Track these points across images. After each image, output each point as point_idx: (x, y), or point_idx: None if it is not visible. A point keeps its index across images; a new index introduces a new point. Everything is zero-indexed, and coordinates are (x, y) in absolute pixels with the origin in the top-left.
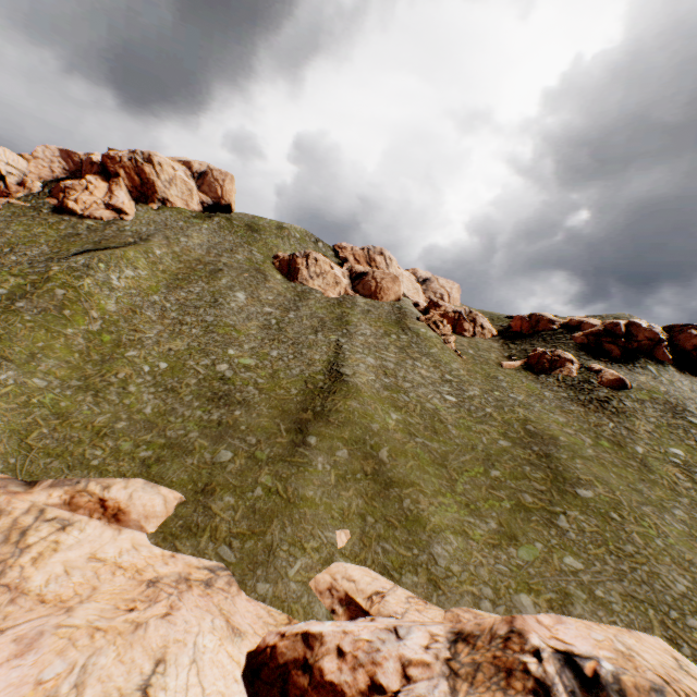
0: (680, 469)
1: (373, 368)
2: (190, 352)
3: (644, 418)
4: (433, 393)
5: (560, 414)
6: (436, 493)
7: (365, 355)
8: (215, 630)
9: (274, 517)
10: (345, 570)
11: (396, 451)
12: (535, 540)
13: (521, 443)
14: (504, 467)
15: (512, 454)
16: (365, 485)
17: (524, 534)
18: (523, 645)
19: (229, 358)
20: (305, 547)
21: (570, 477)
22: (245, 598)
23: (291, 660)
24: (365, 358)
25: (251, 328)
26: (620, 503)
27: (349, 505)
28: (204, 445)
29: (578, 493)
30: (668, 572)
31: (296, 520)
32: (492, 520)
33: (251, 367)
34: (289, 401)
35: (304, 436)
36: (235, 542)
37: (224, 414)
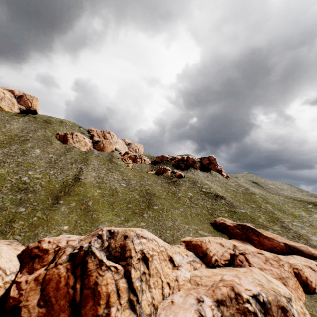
0: (188, 198)
1: (94, 176)
2: (8, 174)
3: (185, 185)
4: (117, 183)
5: (160, 187)
6: (106, 212)
7: (92, 172)
8: (8, 247)
9: (40, 225)
10: (65, 235)
11: (95, 202)
12: (134, 220)
13: (143, 196)
14: (134, 203)
15: (138, 199)
16: (80, 212)
17: (132, 219)
18: (101, 230)
19: (28, 176)
20: (51, 232)
21: (153, 203)
22: (24, 247)
23: (33, 247)
24: (91, 173)
25: (41, 163)
26: (164, 208)
27: (72, 219)
28: (12, 207)
29: (153, 207)
30: (168, 222)
31: (49, 225)
32: (123, 217)
33: (39, 178)
34: (54, 189)
35: (58, 200)
36: (22, 234)
37: (24, 196)
